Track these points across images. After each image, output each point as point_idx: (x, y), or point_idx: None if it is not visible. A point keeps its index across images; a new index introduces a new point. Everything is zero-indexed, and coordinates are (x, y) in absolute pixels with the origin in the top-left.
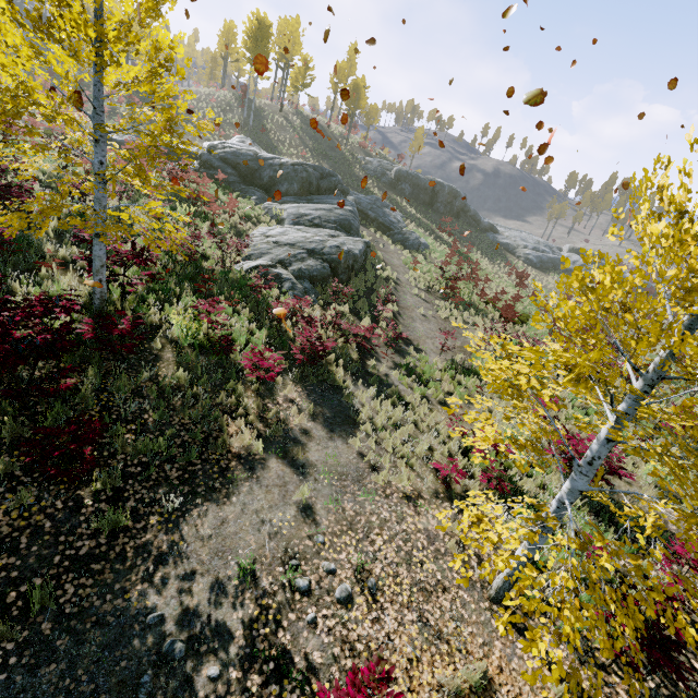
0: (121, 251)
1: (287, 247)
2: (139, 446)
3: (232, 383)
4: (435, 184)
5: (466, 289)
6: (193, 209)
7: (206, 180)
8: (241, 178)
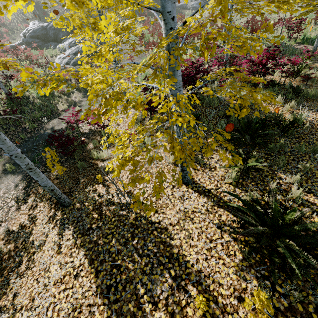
0: (2, 76)
1: (67, 57)
2: (34, 116)
3: (56, 99)
4: None
5: (151, 37)
6: (28, 62)
7: (28, 49)
8: (43, 41)
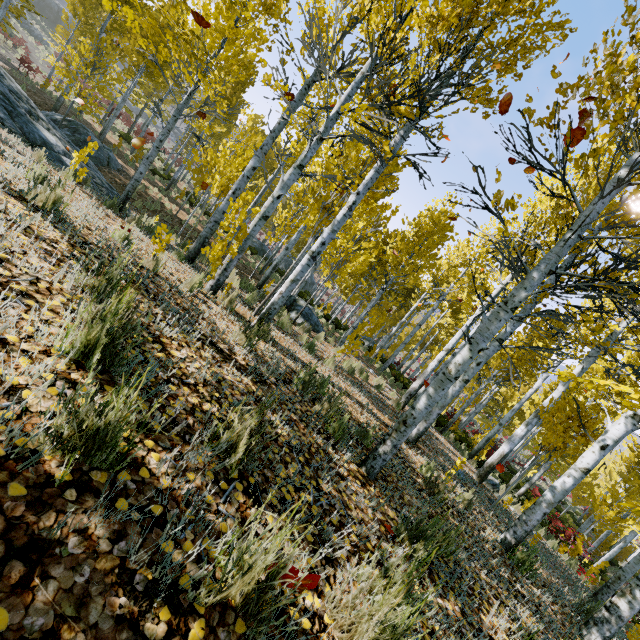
0: None
1: None
2: None
3: None
4: (60, 10)
5: None
6: None
7: None
8: None
